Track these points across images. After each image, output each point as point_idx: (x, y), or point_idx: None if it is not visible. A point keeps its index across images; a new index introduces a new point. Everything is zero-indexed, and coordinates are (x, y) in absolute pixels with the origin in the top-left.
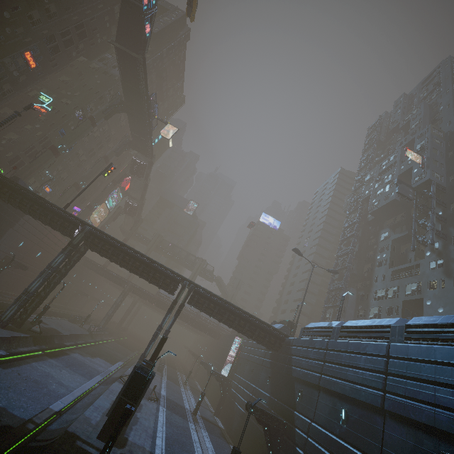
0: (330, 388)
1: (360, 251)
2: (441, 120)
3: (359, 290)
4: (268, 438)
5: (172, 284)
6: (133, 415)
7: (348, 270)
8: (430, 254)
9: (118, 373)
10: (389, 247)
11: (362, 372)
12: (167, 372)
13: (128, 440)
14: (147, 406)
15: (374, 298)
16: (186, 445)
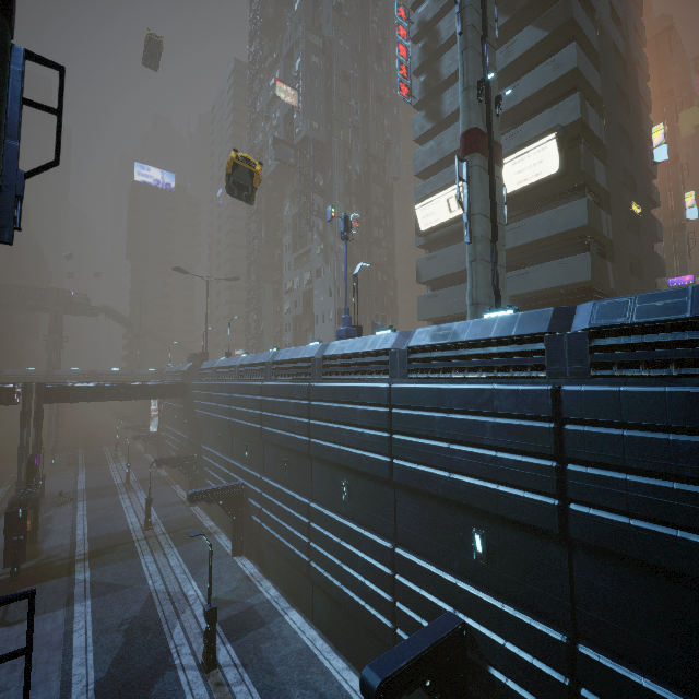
0: (213, 422)
1: (268, 233)
2: (323, 7)
3: (274, 284)
4: (185, 472)
5: (4, 397)
6: (37, 533)
7: (259, 263)
8: (317, 237)
9: (4, 503)
10: (291, 226)
11: (223, 406)
12: (86, 458)
13: (42, 551)
14: (60, 513)
15: (286, 291)
16: (114, 516)
